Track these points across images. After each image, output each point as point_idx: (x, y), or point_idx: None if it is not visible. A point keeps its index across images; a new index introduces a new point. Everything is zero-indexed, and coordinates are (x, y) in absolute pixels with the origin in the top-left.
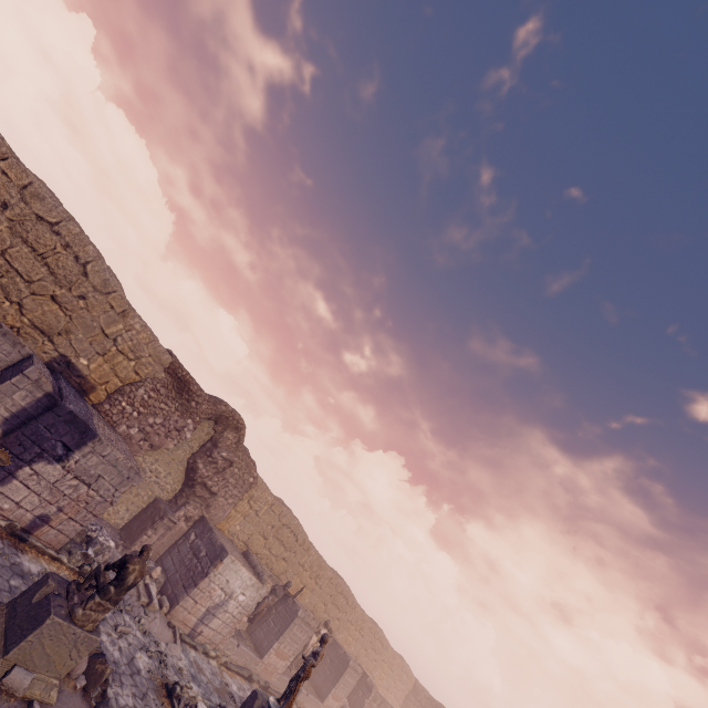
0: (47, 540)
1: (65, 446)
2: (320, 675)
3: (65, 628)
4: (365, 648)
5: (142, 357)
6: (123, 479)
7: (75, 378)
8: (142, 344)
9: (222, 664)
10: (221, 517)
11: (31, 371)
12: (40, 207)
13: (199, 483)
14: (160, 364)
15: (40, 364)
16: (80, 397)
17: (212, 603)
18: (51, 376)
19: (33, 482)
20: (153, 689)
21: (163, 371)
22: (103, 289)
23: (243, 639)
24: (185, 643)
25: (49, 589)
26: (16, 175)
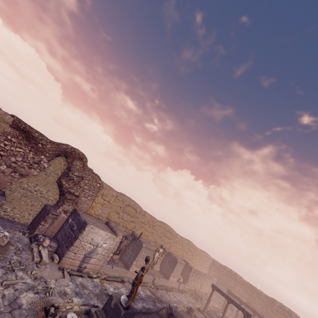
0: None
1: None
2: (164, 268)
3: None
4: (186, 252)
5: None
6: None
7: None
8: None
9: (103, 279)
10: (87, 207)
11: None
12: None
13: (66, 192)
14: (5, 123)
15: None
16: None
17: (86, 251)
18: None
19: None
20: (32, 315)
21: (9, 127)
22: None
23: (116, 264)
24: (73, 275)
25: None
26: None
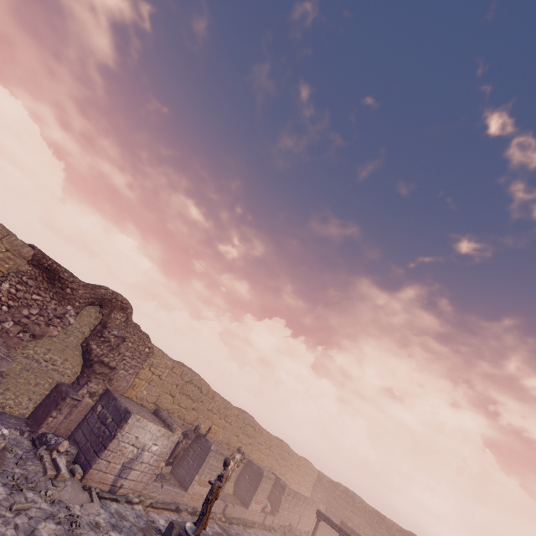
0: None
1: None
2: (242, 489)
3: None
4: (276, 460)
5: None
6: None
7: None
8: None
9: (148, 506)
10: (126, 386)
11: None
12: None
13: (96, 362)
14: (22, 257)
15: None
16: None
17: (126, 459)
18: None
19: None
20: None
21: (26, 264)
22: None
23: (167, 480)
24: (104, 499)
25: None
26: None
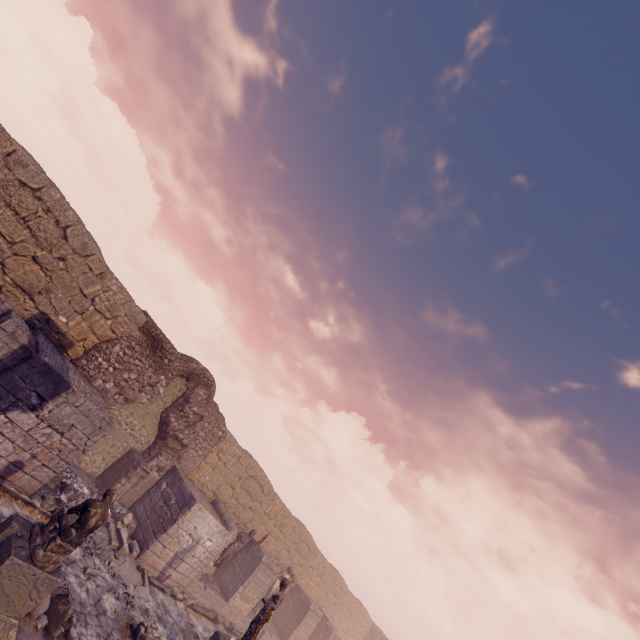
0: (20, 485)
1: (40, 396)
2: (283, 617)
3: (25, 569)
4: (326, 593)
5: (118, 317)
6: (95, 429)
7: (54, 335)
8: (118, 304)
9: (189, 606)
10: (192, 467)
11: (7, 324)
12: (23, 173)
13: (171, 436)
14: (136, 323)
15: (18, 319)
16: (58, 352)
17: (181, 548)
18: (29, 331)
19: (8, 430)
20: (118, 630)
21: (138, 330)
22: (82, 252)
23: (210, 583)
24: (153, 585)
25: (12, 530)
26: (0, 143)
